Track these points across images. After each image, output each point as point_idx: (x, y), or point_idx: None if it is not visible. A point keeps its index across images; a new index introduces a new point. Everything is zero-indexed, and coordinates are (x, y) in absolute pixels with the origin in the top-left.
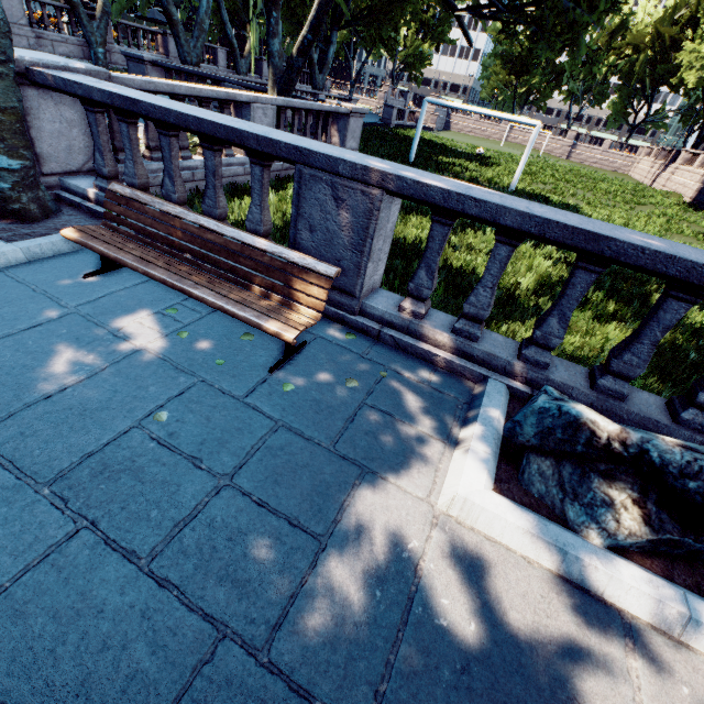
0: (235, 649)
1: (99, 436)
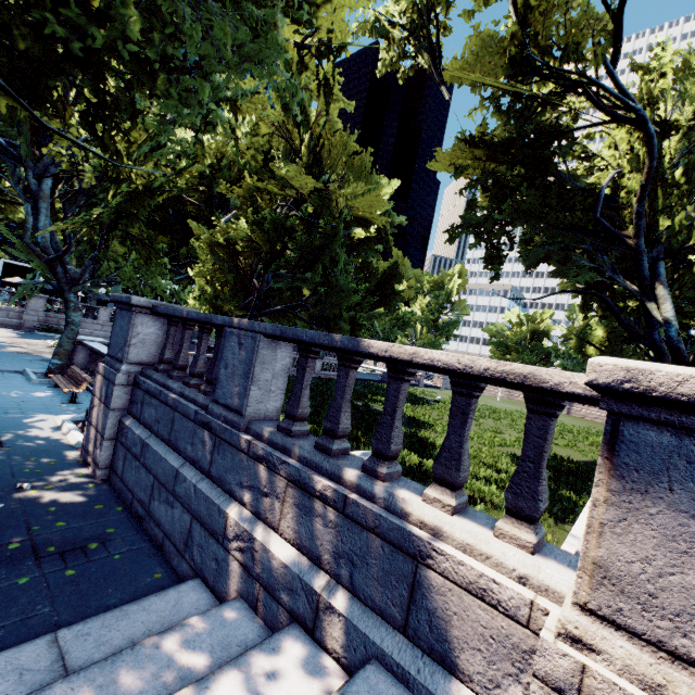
0: None
1: (8, 400)
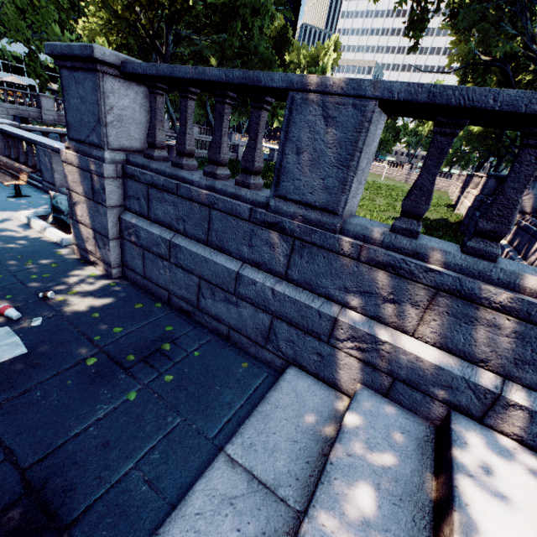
0: None
1: None
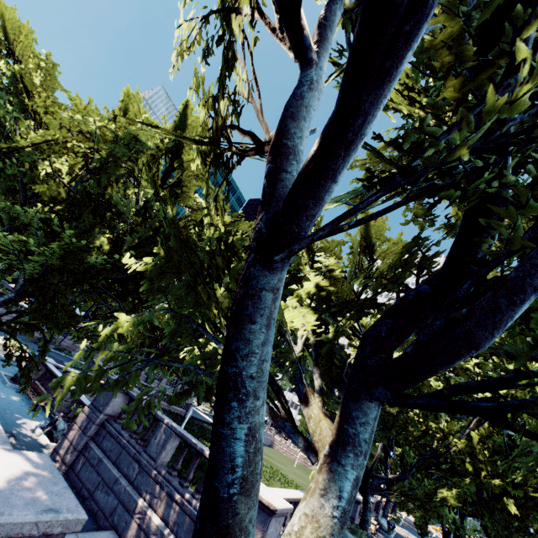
0: (0, 411)
1: (2, 400)
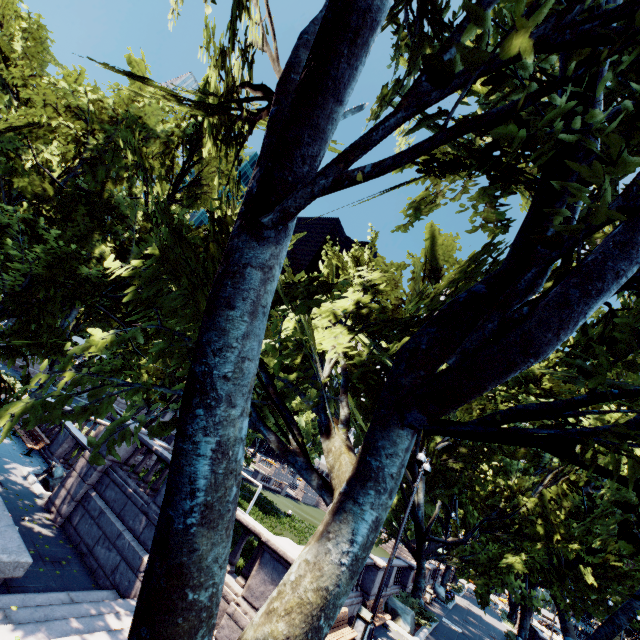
0: None
1: None
